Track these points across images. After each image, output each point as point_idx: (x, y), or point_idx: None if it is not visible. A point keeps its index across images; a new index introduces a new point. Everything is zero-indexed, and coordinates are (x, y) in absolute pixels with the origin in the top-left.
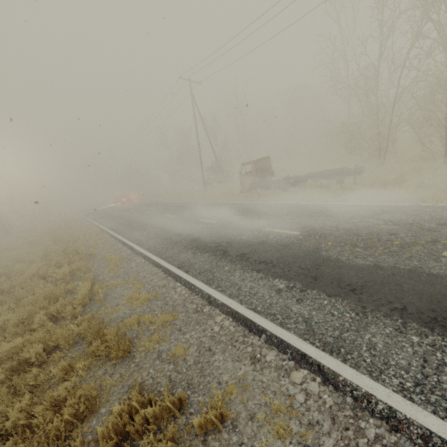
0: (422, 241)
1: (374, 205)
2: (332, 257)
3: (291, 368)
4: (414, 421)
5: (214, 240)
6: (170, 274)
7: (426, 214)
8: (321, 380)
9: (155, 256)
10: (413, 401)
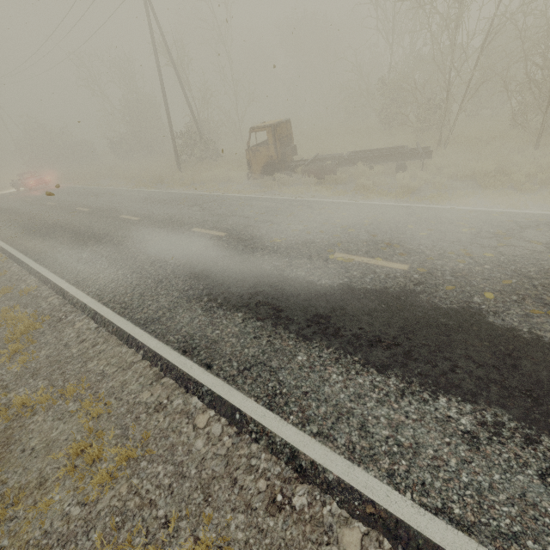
0: None
1: (490, 212)
2: (522, 332)
3: None
4: None
5: (241, 278)
6: (165, 369)
7: None
8: None
9: (119, 317)
10: None
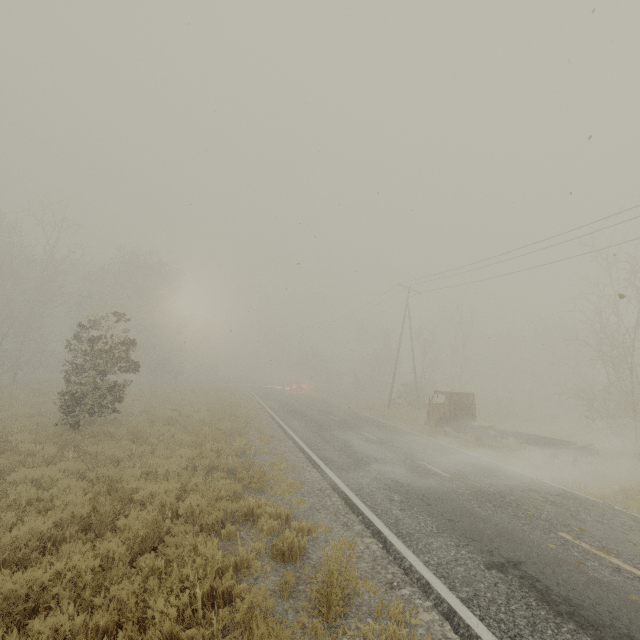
0: (555, 521)
1: (560, 488)
2: (458, 499)
3: (367, 536)
4: (419, 572)
5: (365, 452)
6: (311, 461)
7: (600, 512)
8: (382, 547)
9: (304, 444)
10: (428, 567)
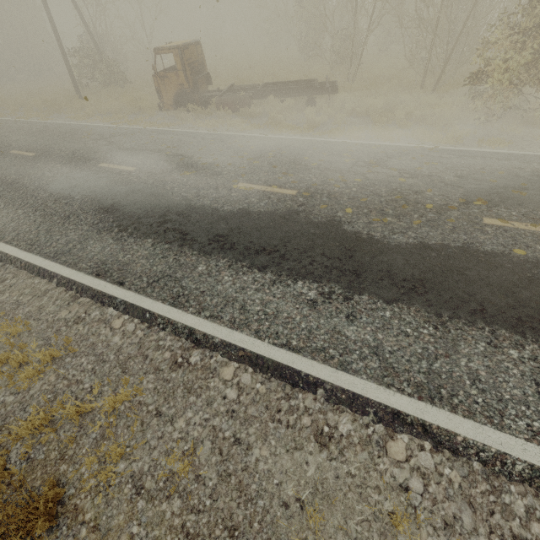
0: (454, 202)
1: (371, 145)
2: (363, 234)
3: (383, 437)
4: None
5: (151, 210)
6: (81, 291)
7: (437, 162)
8: (431, 446)
9: (26, 253)
10: None
